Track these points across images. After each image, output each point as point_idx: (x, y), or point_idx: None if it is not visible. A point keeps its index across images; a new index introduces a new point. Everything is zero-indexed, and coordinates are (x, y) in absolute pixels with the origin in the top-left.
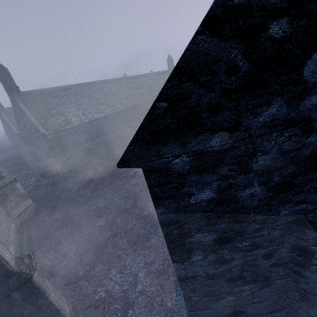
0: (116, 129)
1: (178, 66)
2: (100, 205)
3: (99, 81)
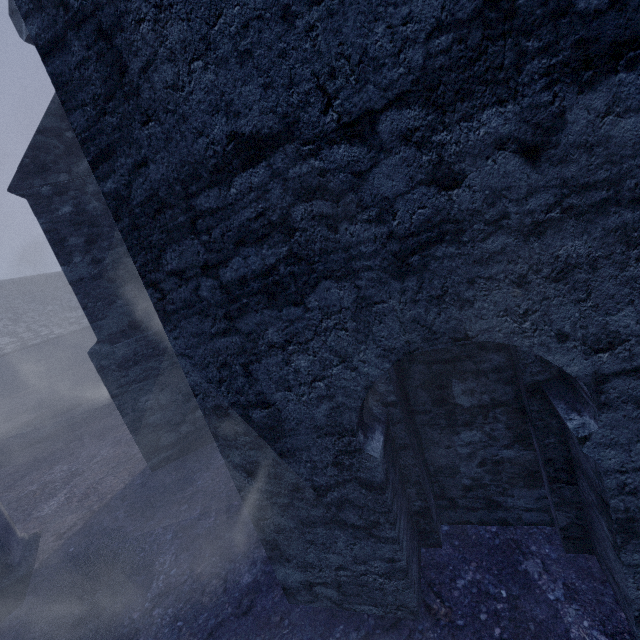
0: None
1: (31, 145)
2: (50, 430)
3: None
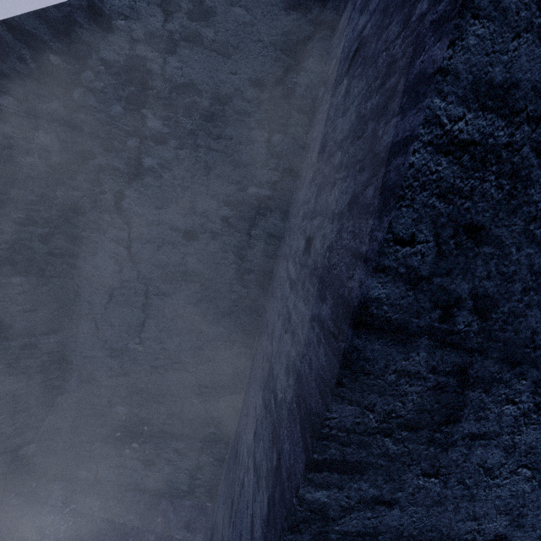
0: None
1: None
2: None
3: None
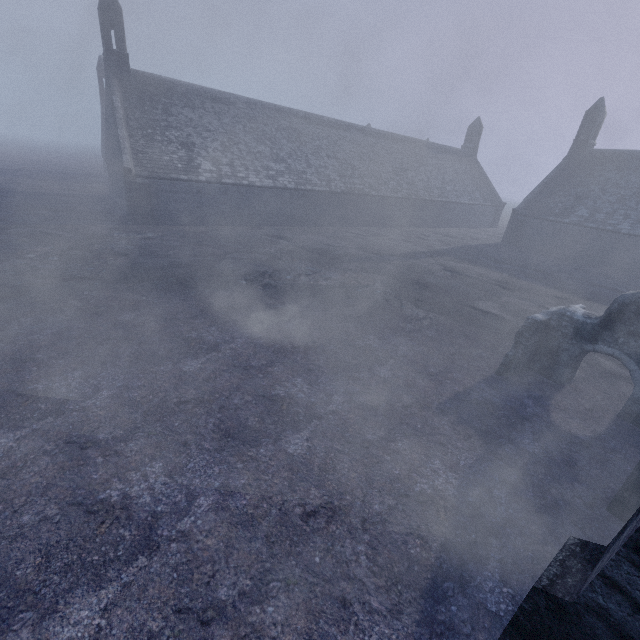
0: (285, 223)
1: None
2: (58, 388)
3: (301, 114)
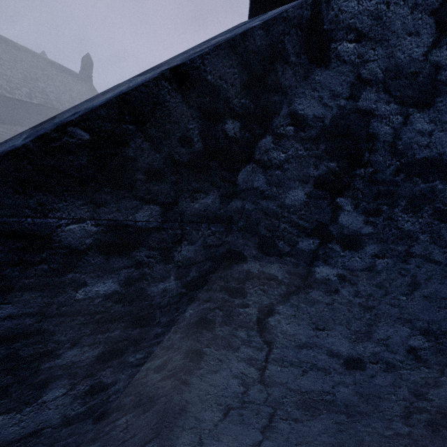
0: None
1: (126, 97)
2: None
3: None
